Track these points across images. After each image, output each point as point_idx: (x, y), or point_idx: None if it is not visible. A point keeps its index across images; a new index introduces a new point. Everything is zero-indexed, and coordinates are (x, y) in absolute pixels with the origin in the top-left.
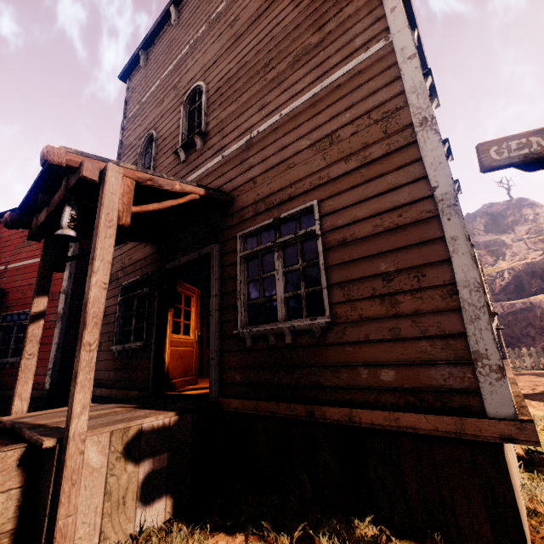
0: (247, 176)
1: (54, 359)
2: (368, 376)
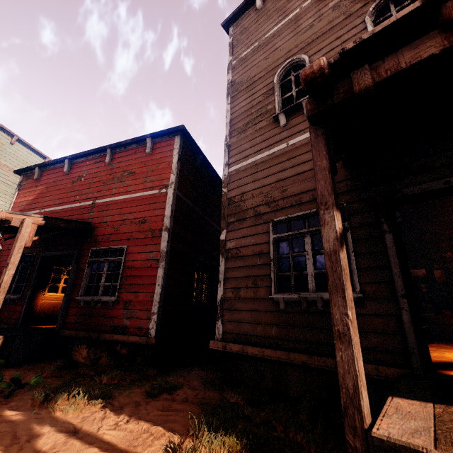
0: None
1: (159, 302)
2: None
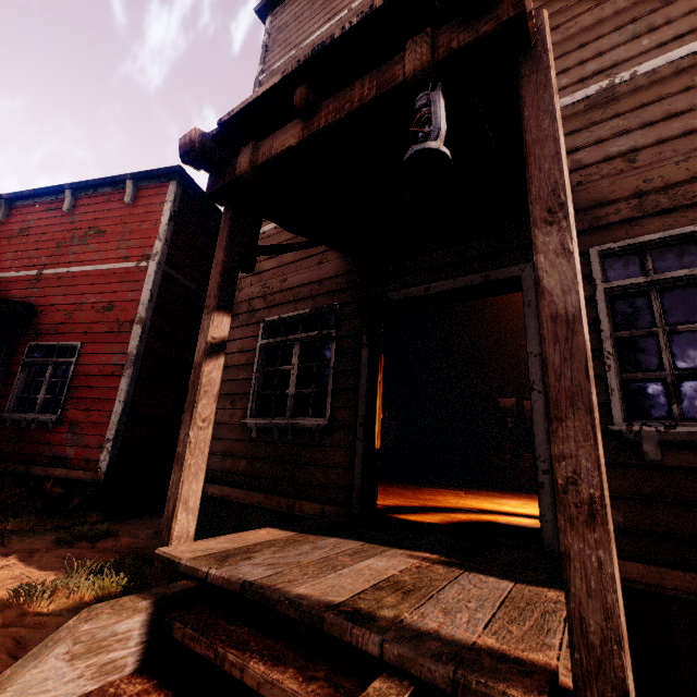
0: (607, 149)
1: (118, 425)
2: None
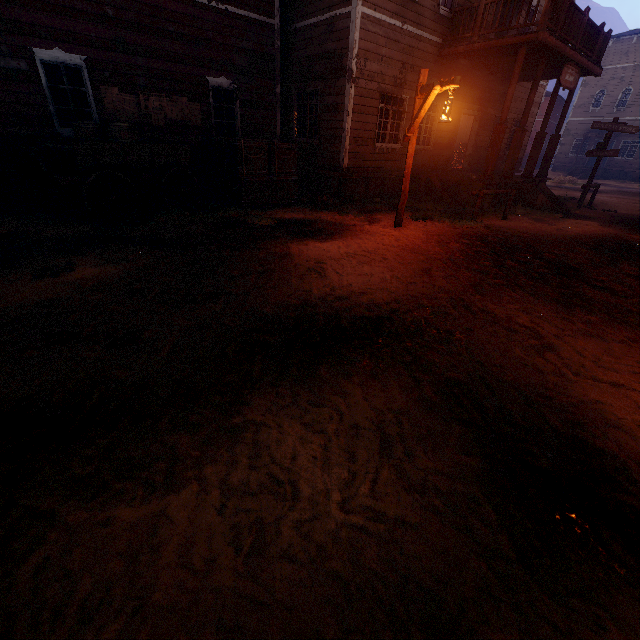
0: None
1: None
2: (633, 166)
